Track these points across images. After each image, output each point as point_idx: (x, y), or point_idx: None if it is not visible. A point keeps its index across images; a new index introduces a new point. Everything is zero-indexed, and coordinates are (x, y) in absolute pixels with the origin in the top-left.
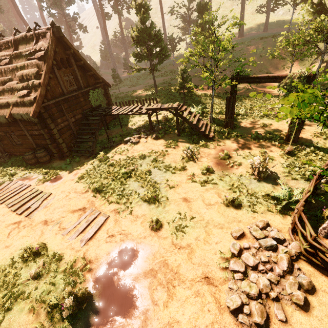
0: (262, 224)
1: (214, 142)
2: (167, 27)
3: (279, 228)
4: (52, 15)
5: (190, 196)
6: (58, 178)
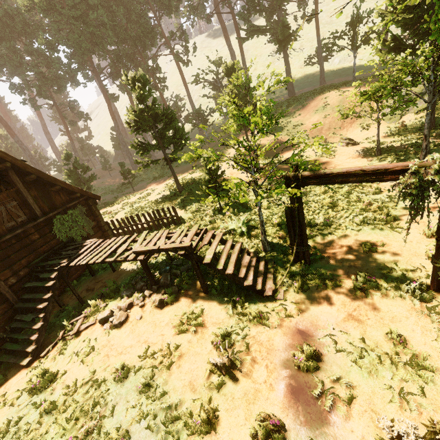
0: None
1: (278, 304)
2: (197, 98)
3: None
4: (37, 108)
5: None
6: None
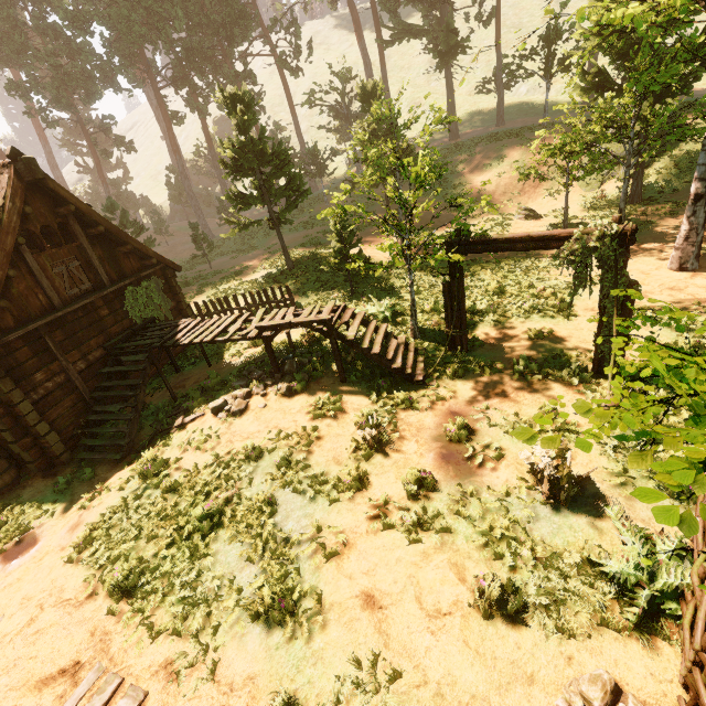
0: (599, 698)
1: (429, 390)
2: (306, 129)
3: (648, 698)
4: (52, 124)
5: (382, 583)
6: (25, 544)
